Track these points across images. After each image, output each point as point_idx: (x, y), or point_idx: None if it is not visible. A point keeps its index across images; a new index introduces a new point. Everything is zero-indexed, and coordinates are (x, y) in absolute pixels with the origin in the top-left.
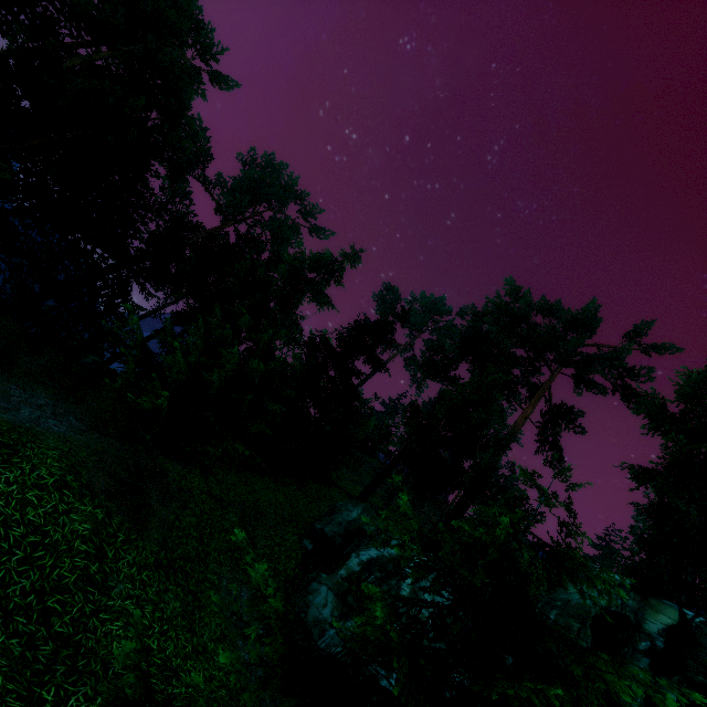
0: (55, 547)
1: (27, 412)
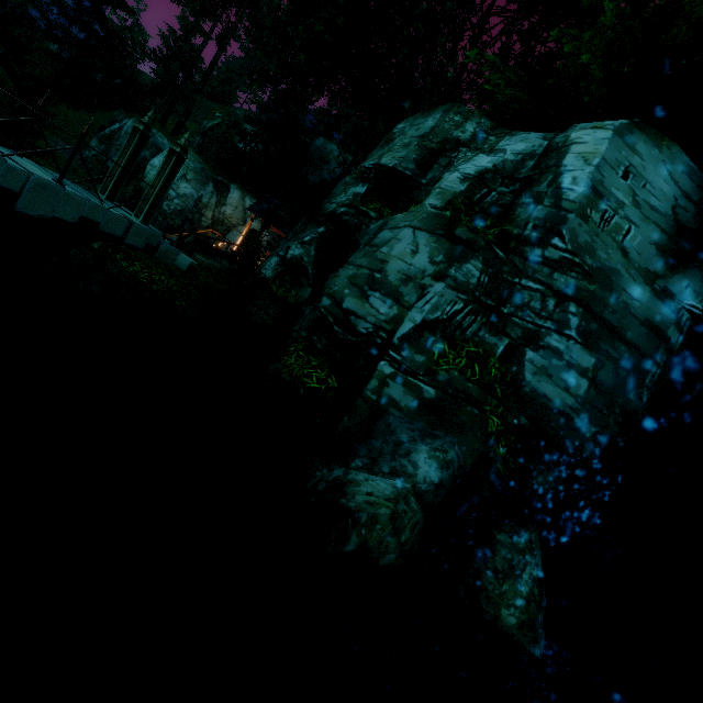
0: None
1: None
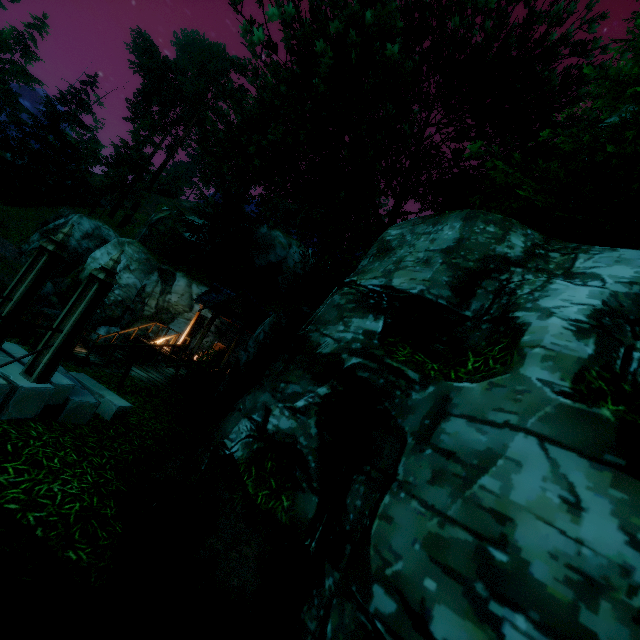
0: None
1: None
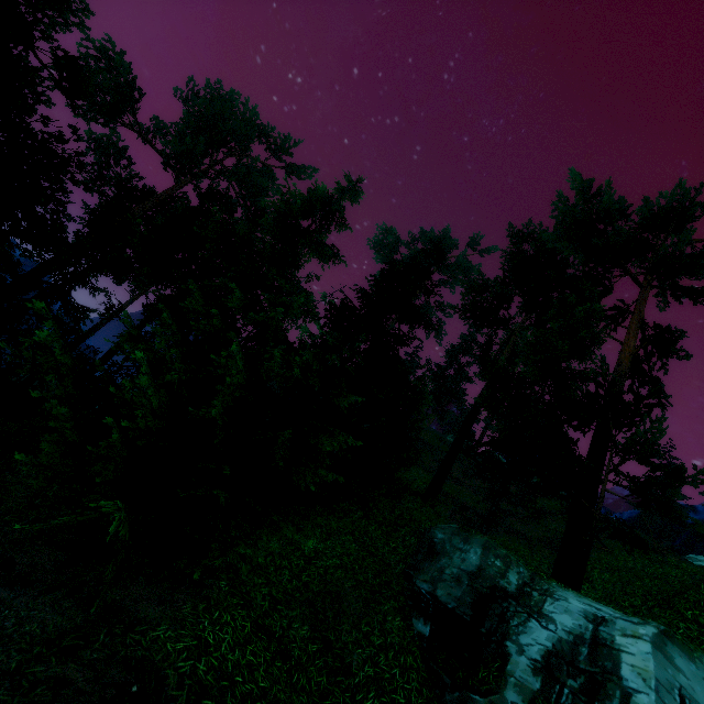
0: None
1: None
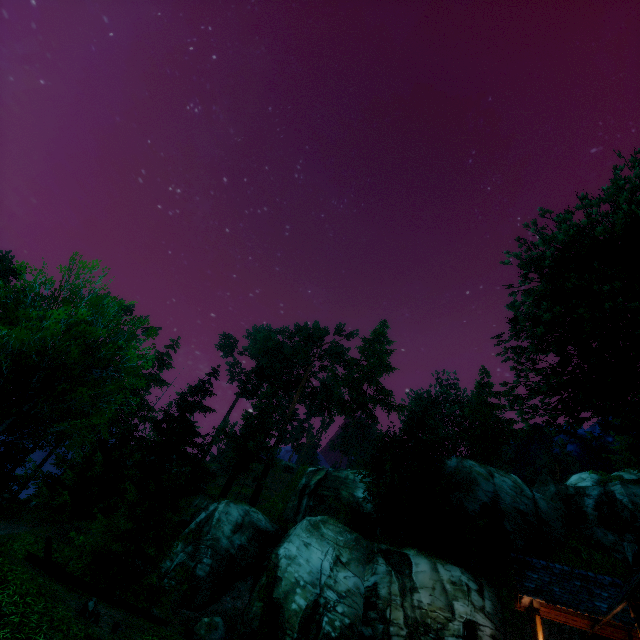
0: (43, 558)
1: (2, 532)
